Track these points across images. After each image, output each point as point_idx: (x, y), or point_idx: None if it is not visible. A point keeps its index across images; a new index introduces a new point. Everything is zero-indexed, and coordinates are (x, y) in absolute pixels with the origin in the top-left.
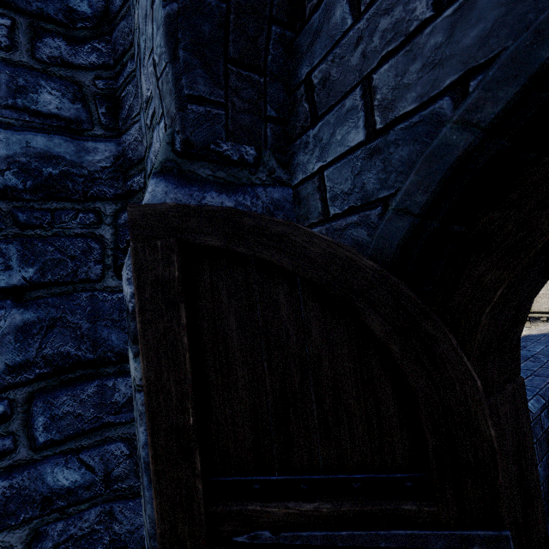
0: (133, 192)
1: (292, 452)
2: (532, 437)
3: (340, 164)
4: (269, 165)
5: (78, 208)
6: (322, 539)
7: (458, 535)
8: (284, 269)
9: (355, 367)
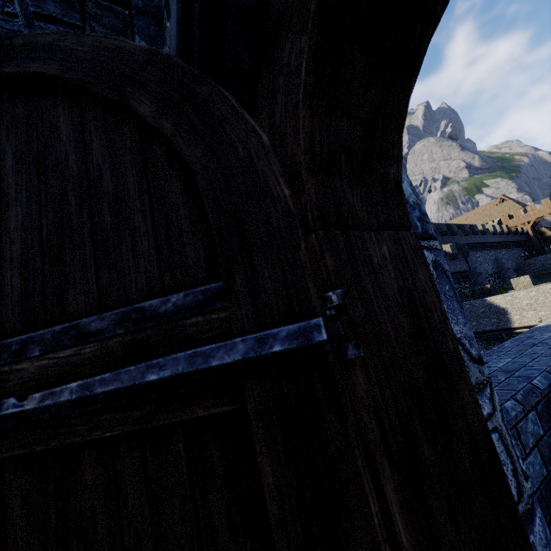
0: None
1: (67, 294)
2: (439, 299)
3: None
4: None
5: None
6: (79, 390)
7: (253, 339)
8: (53, 78)
9: (139, 173)
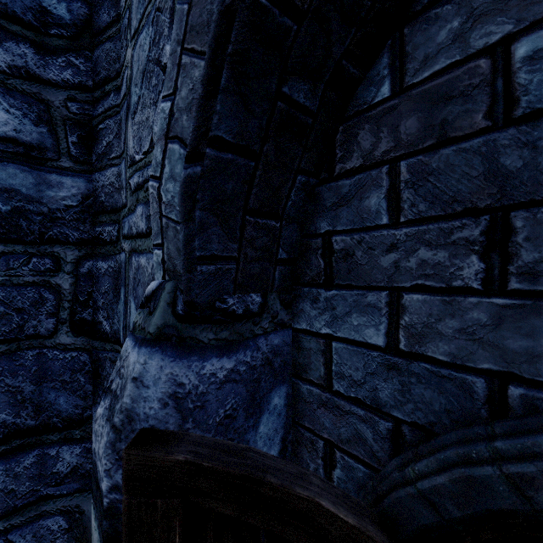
0: (102, 241)
1: None
2: None
3: (353, 349)
4: (273, 309)
5: (32, 251)
6: None
7: None
8: None
9: None
